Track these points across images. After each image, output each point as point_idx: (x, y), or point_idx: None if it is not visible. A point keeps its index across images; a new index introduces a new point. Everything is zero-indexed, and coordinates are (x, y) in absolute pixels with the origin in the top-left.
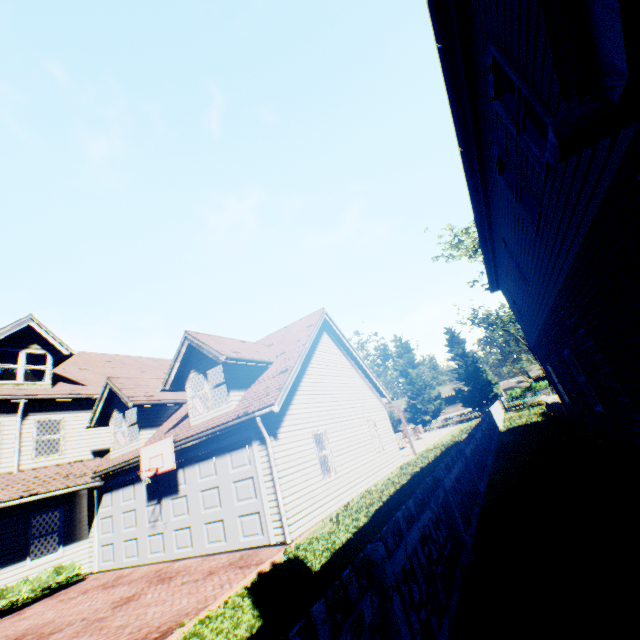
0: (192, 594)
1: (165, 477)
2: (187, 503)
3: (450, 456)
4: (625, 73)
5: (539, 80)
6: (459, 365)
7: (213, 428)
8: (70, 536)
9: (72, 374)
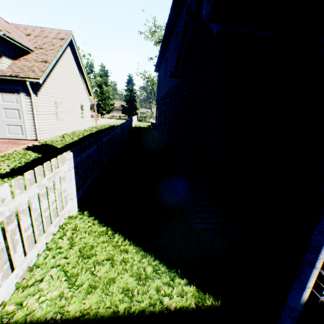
0: None
1: None
2: None
3: (118, 126)
4: (178, 75)
5: None
6: (128, 95)
7: None
8: None
9: None
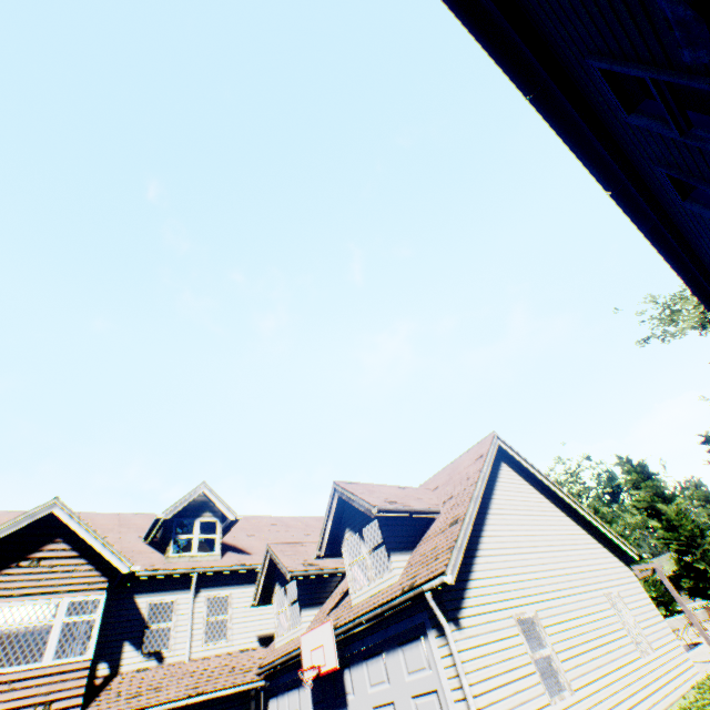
0: None
1: (330, 680)
2: None
3: None
4: None
5: (676, 51)
6: None
7: (375, 608)
8: None
9: (239, 541)
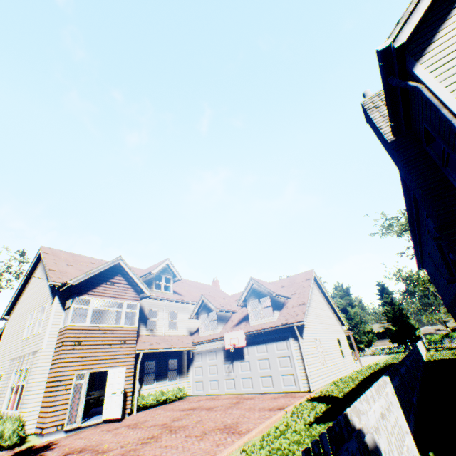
0: (275, 402)
1: (235, 350)
2: (249, 365)
3: (404, 356)
4: None
5: None
6: (387, 310)
7: (267, 328)
8: (180, 373)
9: (174, 288)
